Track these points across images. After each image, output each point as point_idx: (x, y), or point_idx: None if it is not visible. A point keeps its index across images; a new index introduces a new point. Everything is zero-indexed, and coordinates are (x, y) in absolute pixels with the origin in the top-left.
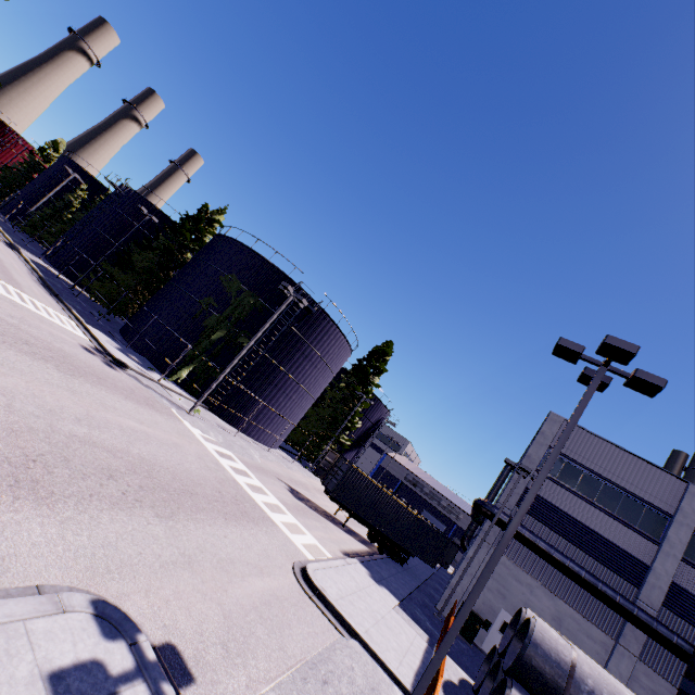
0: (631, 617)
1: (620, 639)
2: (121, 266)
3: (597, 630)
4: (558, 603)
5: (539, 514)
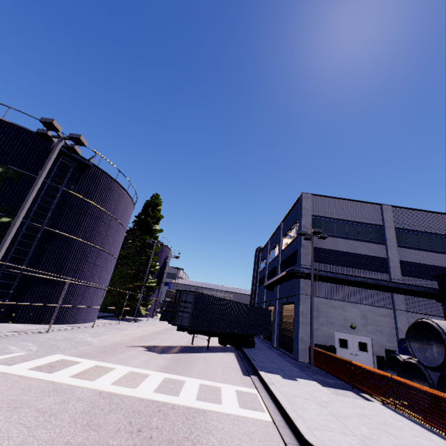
0: (400, 290)
1: (395, 306)
2: None
3: (383, 309)
4: (359, 307)
5: (325, 259)
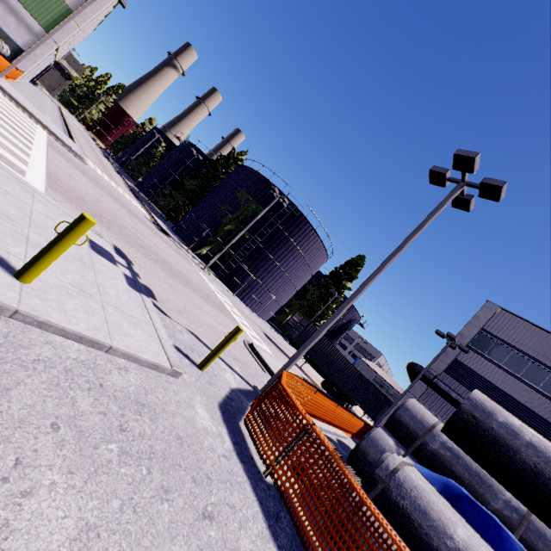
0: None
1: None
2: (177, 188)
3: None
4: None
5: (464, 380)
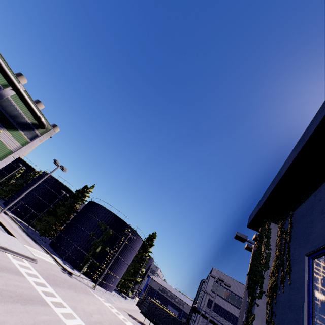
0: None
1: None
2: (50, 215)
3: None
4: None
5: (213, 308)
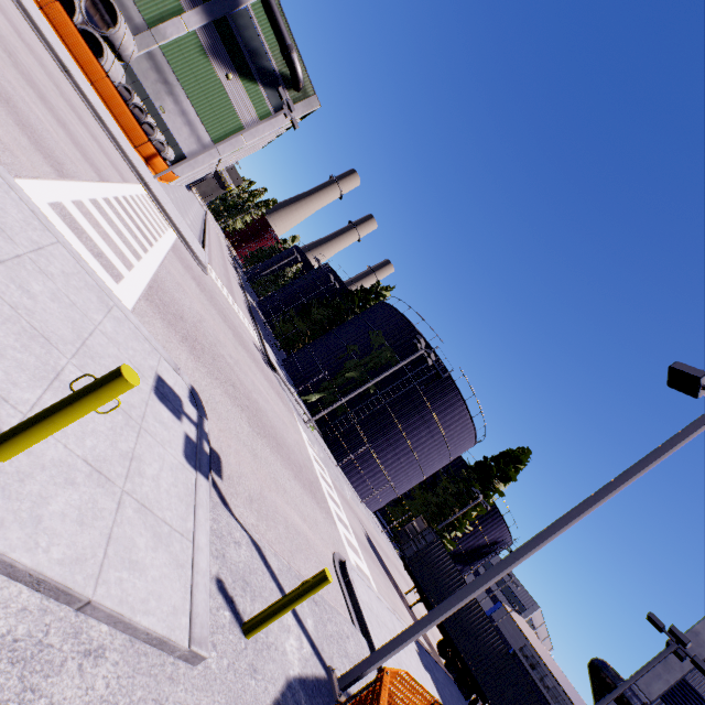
0: None
1: None
2: (301, 314)
3: None
4: None
5: None
